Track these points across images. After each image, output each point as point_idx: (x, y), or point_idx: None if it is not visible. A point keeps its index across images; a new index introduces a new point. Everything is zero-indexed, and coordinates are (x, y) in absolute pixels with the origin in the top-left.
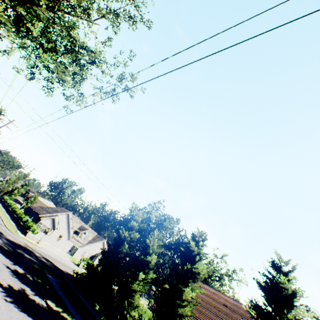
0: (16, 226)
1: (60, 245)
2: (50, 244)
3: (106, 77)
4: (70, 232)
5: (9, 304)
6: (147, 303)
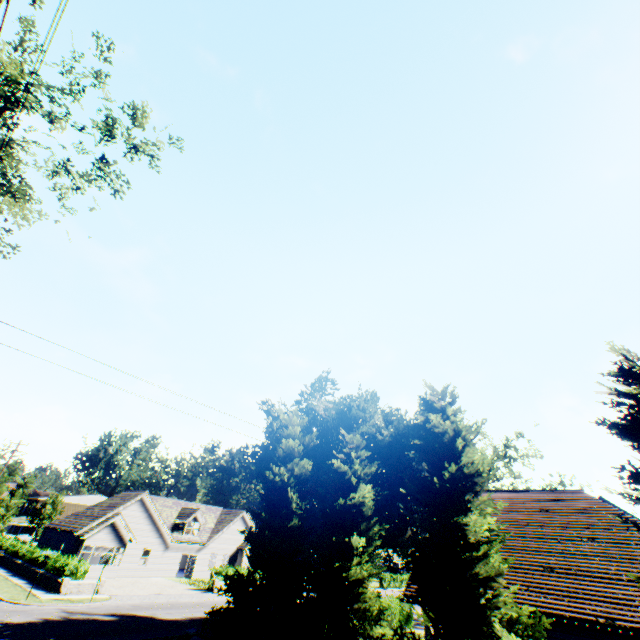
0: (28, 585)
1: (154, 571)
2: (131, 580)
3: (64, 129)
4: (163, 534)
5: None
6: (378, 585)
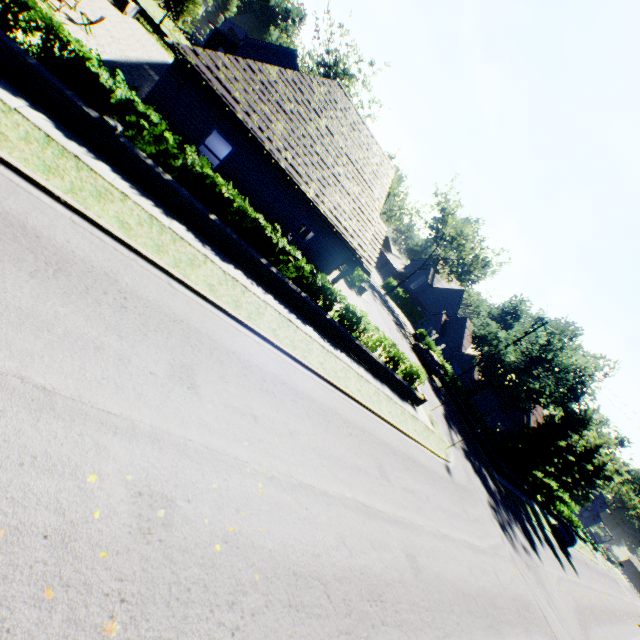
0: (386, 390)
1: None
2: None
3: None
4: None
5: (563, 564)
6: None
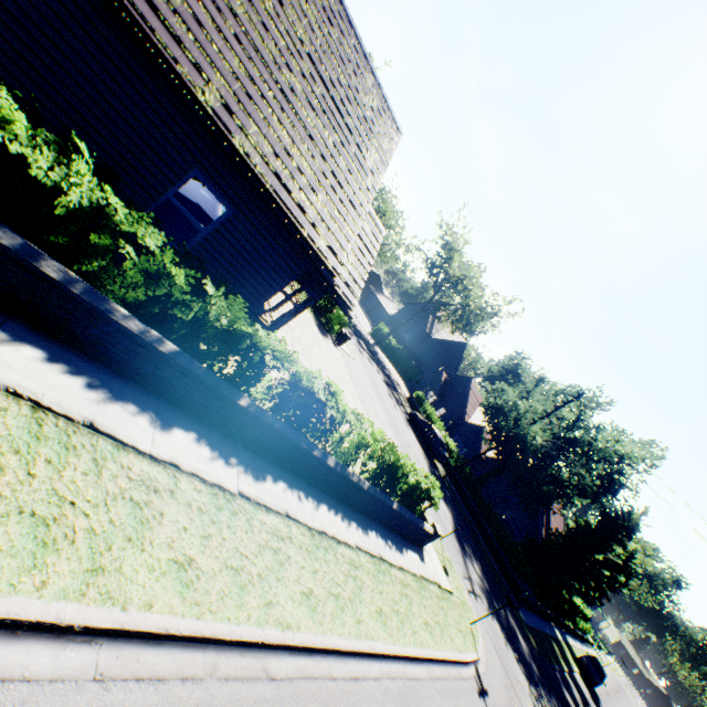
0: (372, 539)
1: None
2: None
3: None
4: None
5: None
6: None
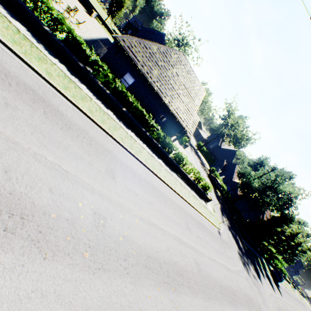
0: (193, 192)
1: None
2: None
3: None
4: None
5: (274, 289)
6: None
